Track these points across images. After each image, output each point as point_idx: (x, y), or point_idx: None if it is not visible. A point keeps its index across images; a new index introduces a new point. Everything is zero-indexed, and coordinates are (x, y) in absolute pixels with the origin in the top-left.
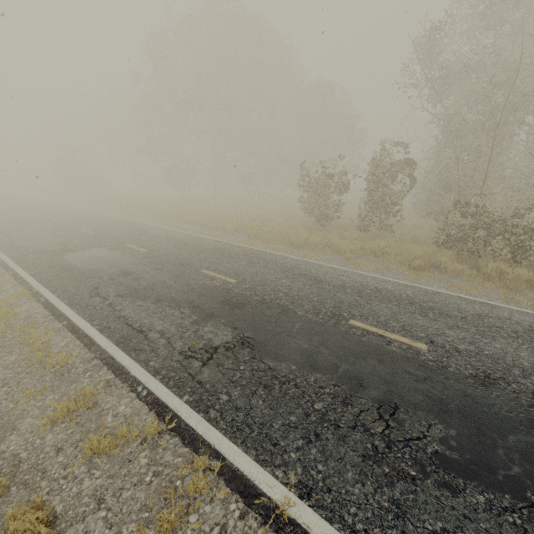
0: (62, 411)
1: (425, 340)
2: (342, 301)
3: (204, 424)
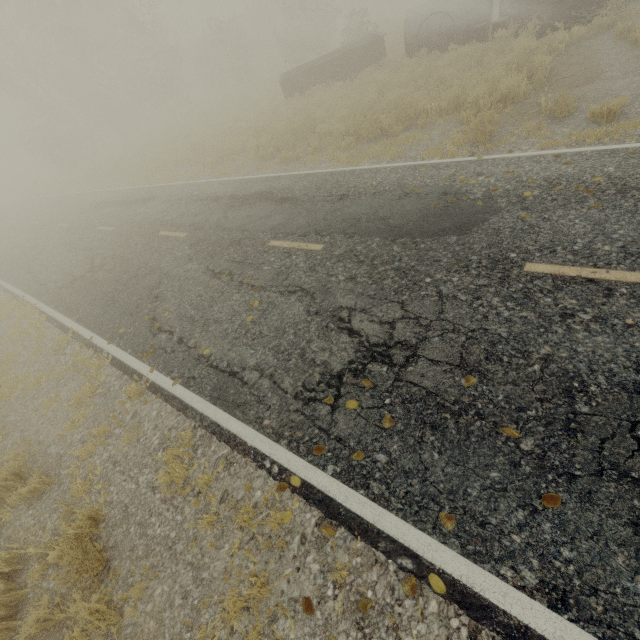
0: None
1: None
2: None
3: None
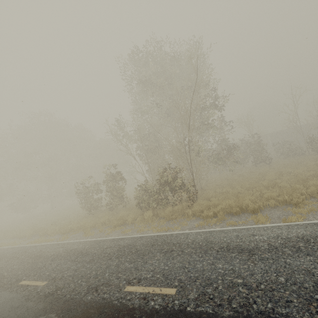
0: None
1: (50, 278)
2: (35, 268)
3: None
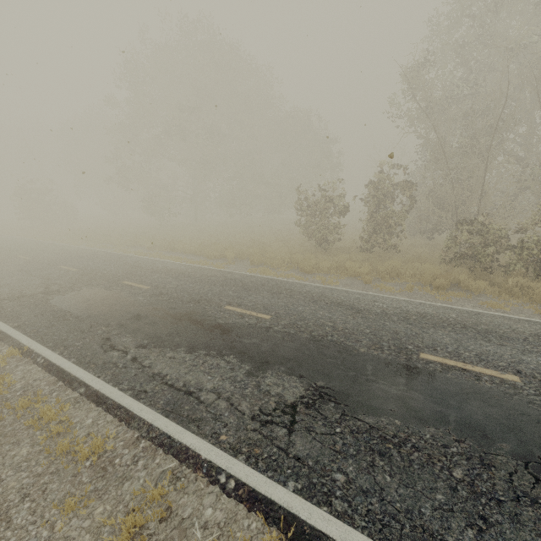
0: (127, 532)
1: (511, 371)
2: (396, 331)
3: (335, 523)
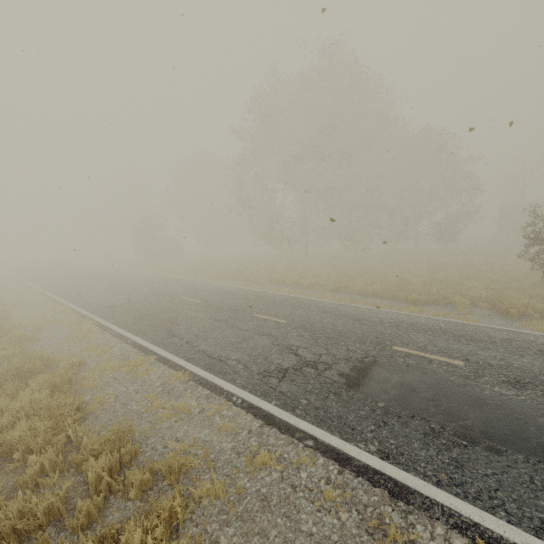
0: None
1: None
2: None
3: None
